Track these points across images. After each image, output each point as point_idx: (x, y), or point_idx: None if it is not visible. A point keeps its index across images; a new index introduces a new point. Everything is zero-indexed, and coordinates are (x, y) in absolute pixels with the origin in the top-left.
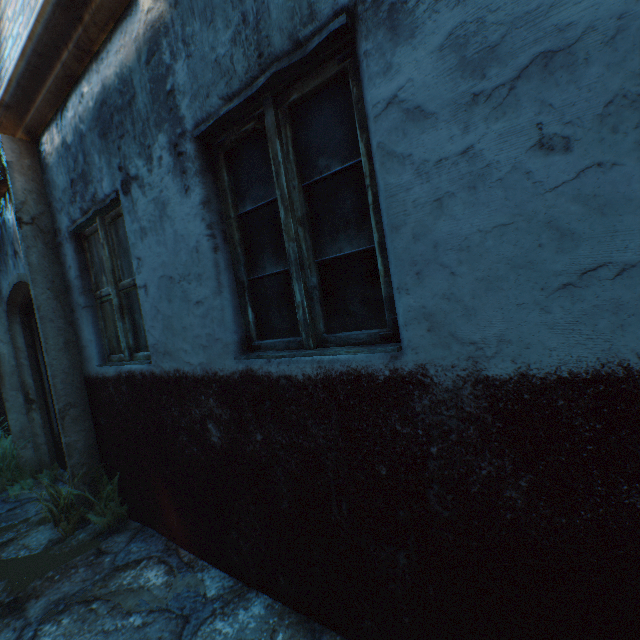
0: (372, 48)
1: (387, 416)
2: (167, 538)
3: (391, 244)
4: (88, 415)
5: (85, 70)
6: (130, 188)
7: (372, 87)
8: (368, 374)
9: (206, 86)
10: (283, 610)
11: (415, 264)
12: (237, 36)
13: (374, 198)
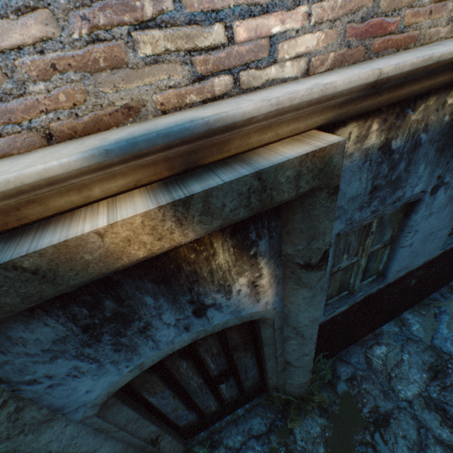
0: None
1: None
2: (353, 344)
3: None
4: None
5: None
6: (438, 190)
7: None
8: None
9: None
10: (412, 309)
11: None
12: None
13: None
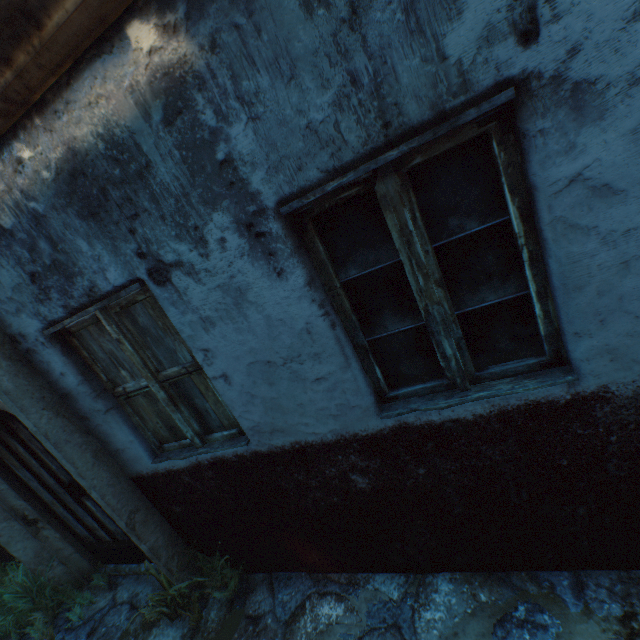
0: (550, 126)
1: (568, 426)
2: (307, 572)
3: (570, 300)
4: (153, 510)
5: (14, 126)
6: (168, 276)
7: (551, 165)
8: (548, 401)
9: (294, 157)
10: (465, 576)
11: (599, 314)
12: (343, 99)
13: (530, 255)
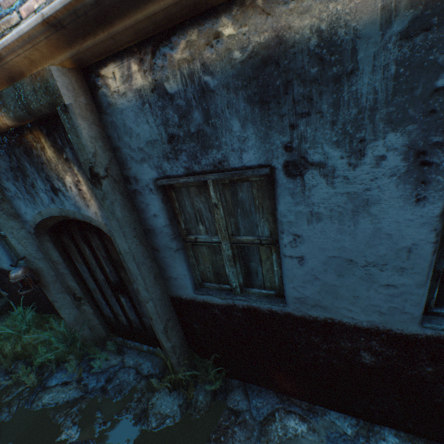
0: None
1: None
2: (273, 391)
3: None
4: (176, 321)
5: None
6: (302, 172)
7: None
8: None
9: None
10: (408, 437)
11: None
12: None
13: None
